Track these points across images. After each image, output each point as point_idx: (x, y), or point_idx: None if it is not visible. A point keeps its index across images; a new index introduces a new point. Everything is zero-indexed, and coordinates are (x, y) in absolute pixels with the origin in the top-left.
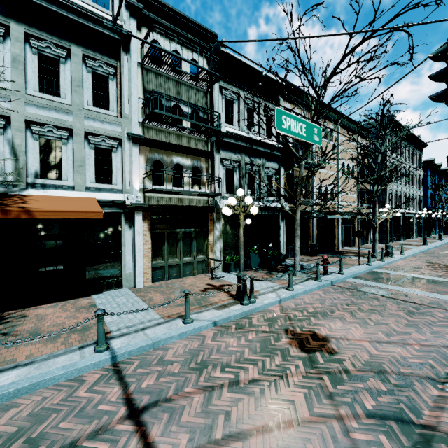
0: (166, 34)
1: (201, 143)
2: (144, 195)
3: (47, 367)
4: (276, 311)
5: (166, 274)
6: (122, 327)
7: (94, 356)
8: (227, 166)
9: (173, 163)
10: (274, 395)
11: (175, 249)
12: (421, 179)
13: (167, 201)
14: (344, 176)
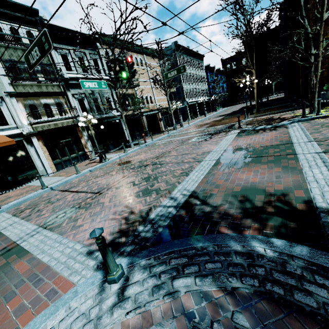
0: (3, 23)
1: (55, 87)
2: (32, 127)
3: (26, 197)
4: (117, 161)
5: (64, 166)
6: (50, 183)
7: (43, 190)
8: (78, 98)
9: (42, 104)
10: (107, 175)
11: (64, 152)
12: (205, 78)
13: (48, 127)
14: (156, 87)
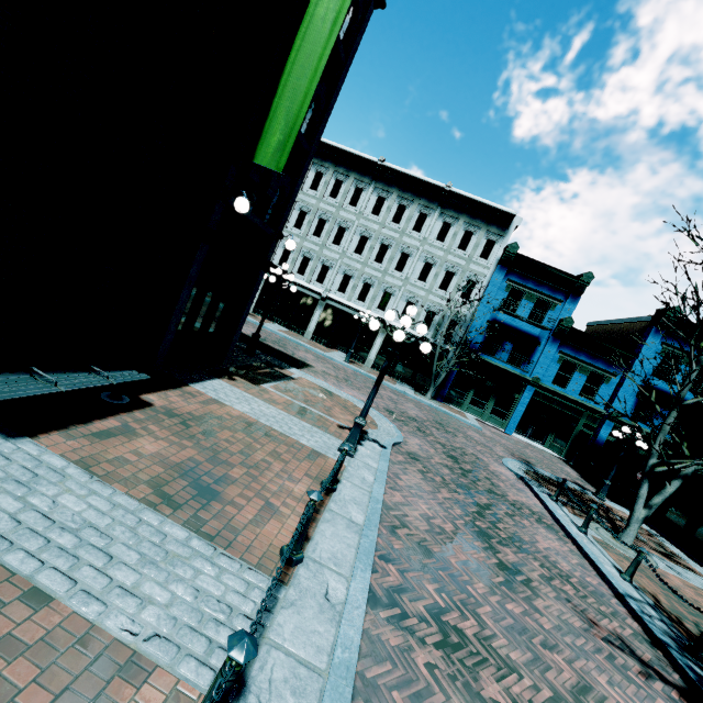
0: None
1: None
2: None
3: None
4: None
5: None
6: None
7: None
8: None
9: None
10: None
11: None
12: (482, 284)
13: None
14: None
